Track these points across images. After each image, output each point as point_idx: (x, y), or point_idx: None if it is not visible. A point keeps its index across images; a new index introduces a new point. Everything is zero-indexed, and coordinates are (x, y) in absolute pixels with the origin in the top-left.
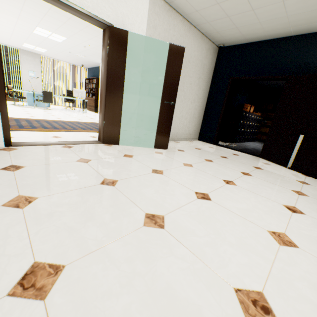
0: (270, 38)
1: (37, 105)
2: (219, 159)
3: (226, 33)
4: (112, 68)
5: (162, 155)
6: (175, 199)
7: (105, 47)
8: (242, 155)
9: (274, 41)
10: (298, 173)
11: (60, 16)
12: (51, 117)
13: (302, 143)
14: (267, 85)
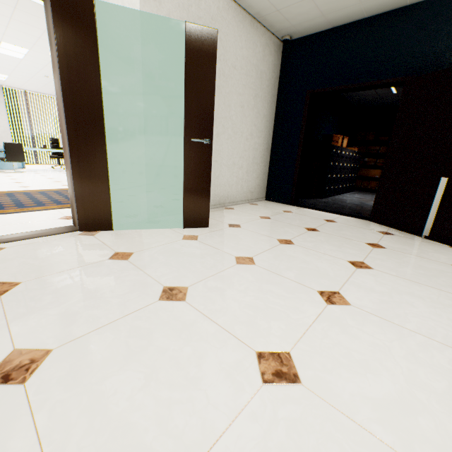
0: (368, 14)
1: (0, 167)
2: (304, 236)
3: (293, 12)
4: (72, 78)
5: (195, 243)
6: (199, 404)
7: (52, 37)
8: (341, 220)
9: (376, 20)
10: (445, 245)
11: None
12: (10, 186)
13: (447, 192)
14: (363, 104)
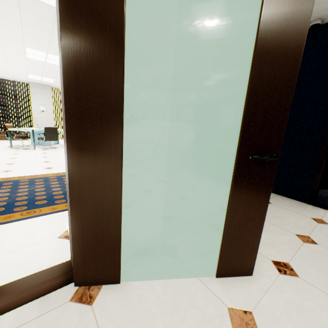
0: None
1: (42, 143)
2: None
3: None
4: (80, 70)
5: None
6: None
7: (58, 11)
8: None
9: None
10: None
11: (40, 20)
12: (38, 167)
13: None
14: None
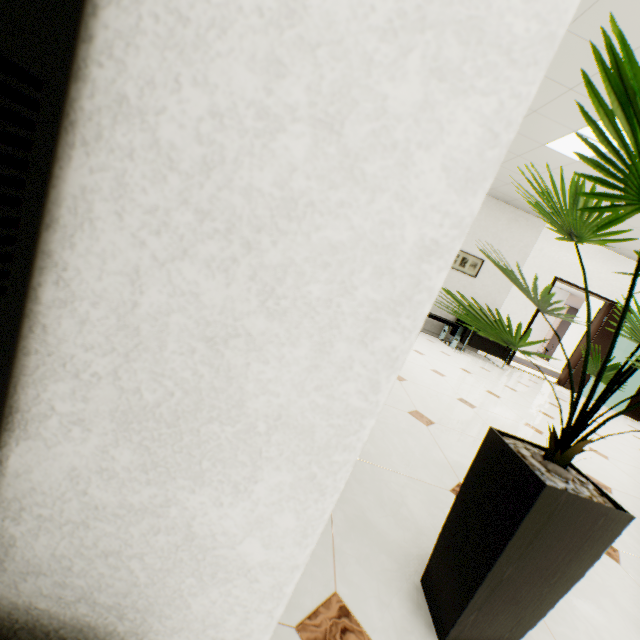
0: None
1: None
2: None
3: None
4: (603, 332)
5: (633, 422)
6: None
7: (601, 315)
8: None
9: None
10: None
11: None
12: None
13: None
14: None
